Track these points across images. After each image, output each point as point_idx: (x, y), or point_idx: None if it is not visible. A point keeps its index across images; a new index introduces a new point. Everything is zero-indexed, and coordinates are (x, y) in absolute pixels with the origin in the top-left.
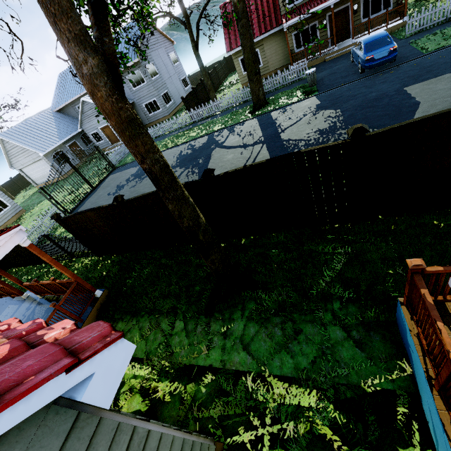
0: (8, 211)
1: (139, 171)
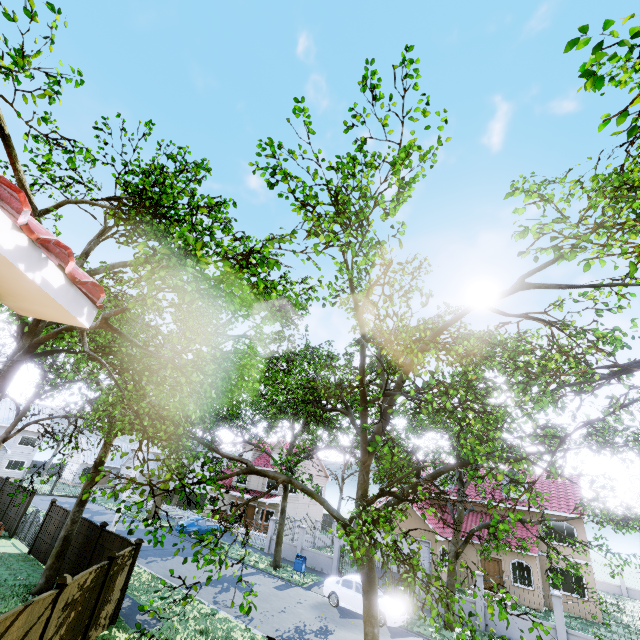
0: (17, 472)
1: (71, 502)
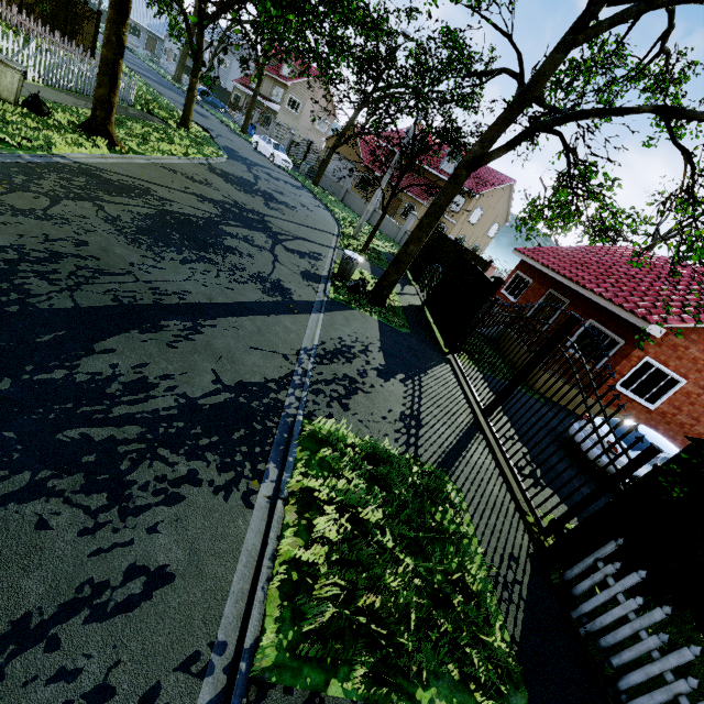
0: None
1: None
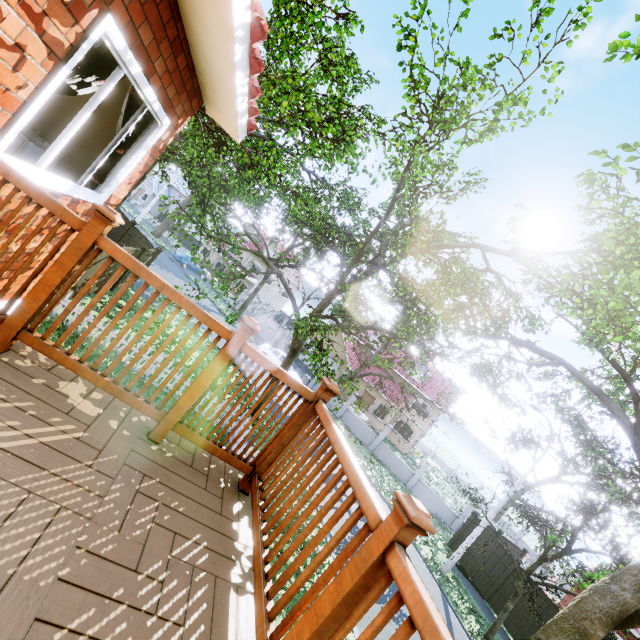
0: None
1: None
